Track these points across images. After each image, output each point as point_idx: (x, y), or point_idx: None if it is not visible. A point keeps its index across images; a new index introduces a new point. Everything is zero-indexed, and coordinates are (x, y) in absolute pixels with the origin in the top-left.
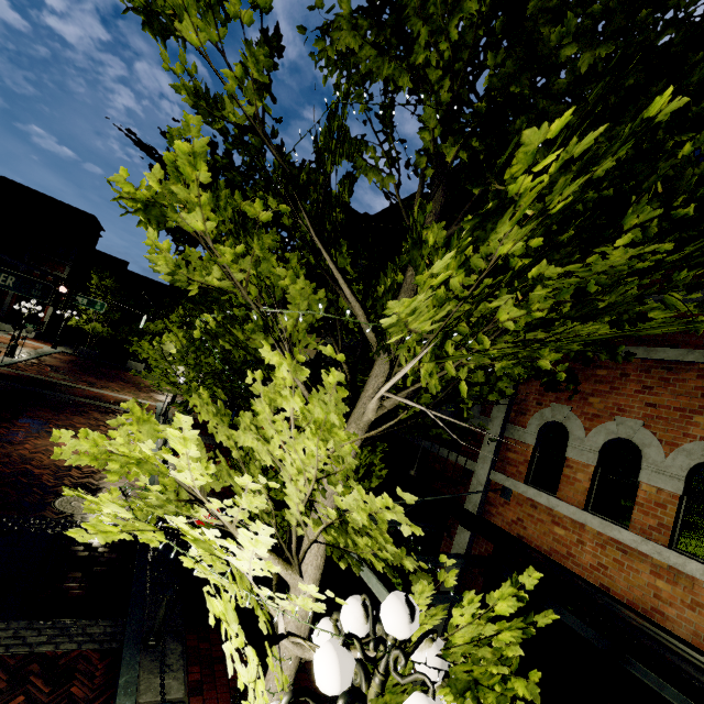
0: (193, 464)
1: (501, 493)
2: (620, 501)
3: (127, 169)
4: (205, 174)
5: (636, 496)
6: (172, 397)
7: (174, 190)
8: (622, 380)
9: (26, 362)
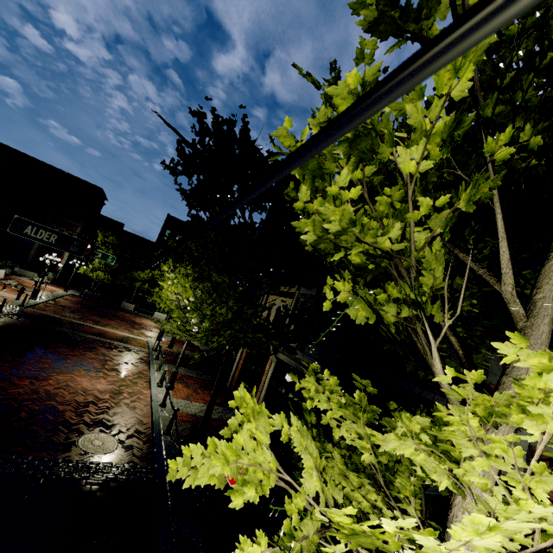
0: (460, 551)
1: (550, 463)
2: None
3: (358, 74)
4: (463, 84)
5: None
6: (160, 334)
7: (406, 111)
8: None
9: (46, 303)
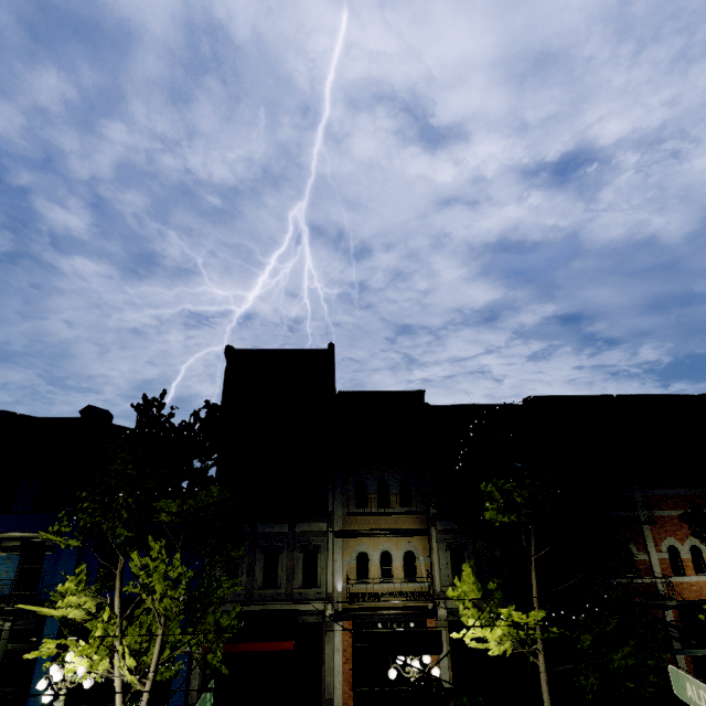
0: None
1: (668, 585)
2: (697, 566)
3: None
4: None
5: (700, 562)
6: None
7: None
8: (682, 523)
9: None
